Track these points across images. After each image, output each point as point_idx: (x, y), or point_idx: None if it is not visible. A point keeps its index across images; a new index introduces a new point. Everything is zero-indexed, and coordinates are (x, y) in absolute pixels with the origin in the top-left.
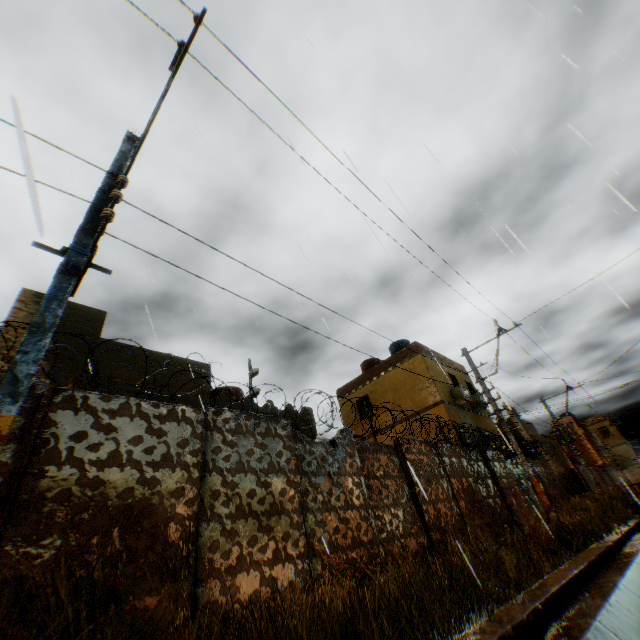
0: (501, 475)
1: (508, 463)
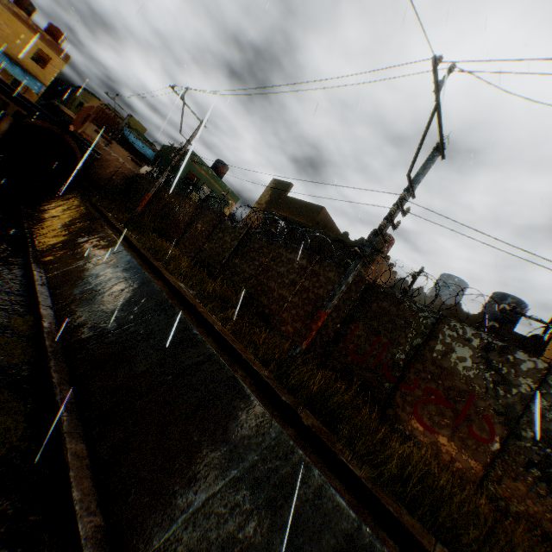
0: (448, 363)
1: None
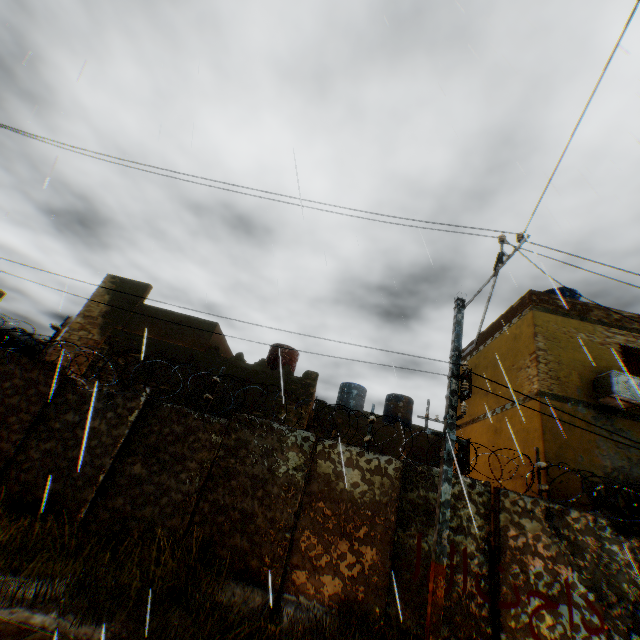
0: (529, 548)
1: (620, 543)
